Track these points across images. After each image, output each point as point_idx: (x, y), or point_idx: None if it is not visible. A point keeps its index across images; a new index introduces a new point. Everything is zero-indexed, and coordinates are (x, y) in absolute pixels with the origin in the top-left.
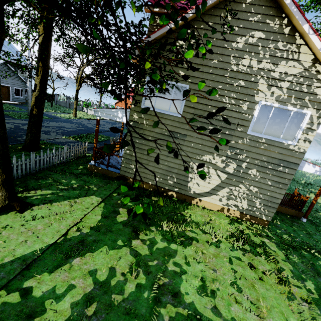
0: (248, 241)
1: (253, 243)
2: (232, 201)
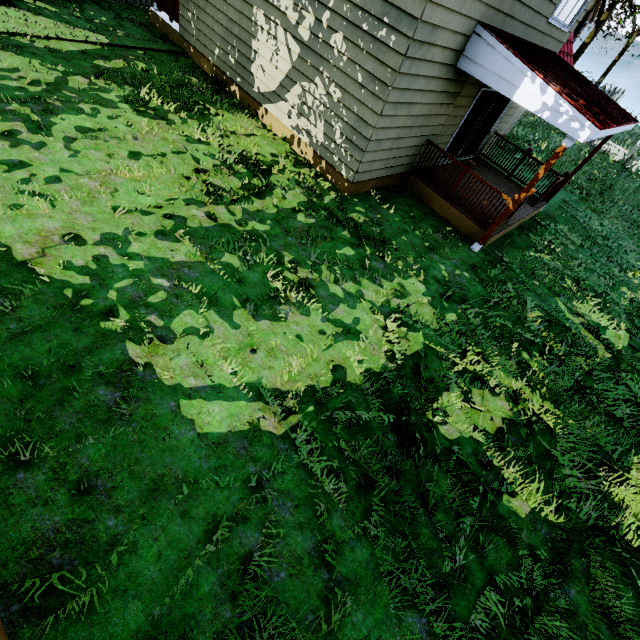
0: (253, 165)
1: (257, 170)
2: (304, 121)
